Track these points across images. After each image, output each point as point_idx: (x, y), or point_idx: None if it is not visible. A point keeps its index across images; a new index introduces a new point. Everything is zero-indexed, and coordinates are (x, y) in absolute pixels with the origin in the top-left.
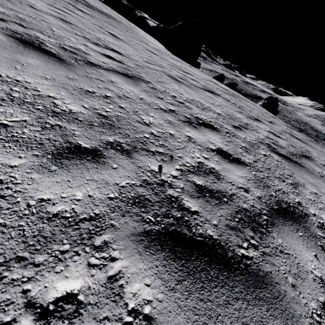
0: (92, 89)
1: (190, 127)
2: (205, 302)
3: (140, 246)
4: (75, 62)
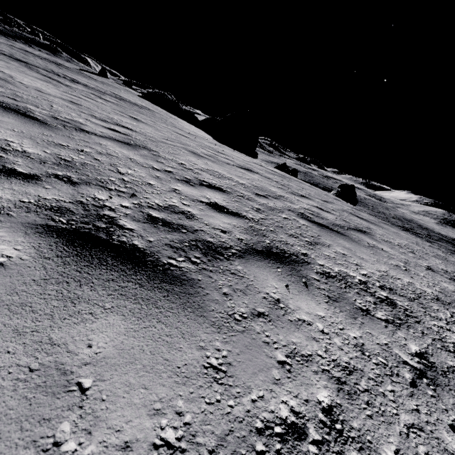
0: (68, 144)
1: (185, 184)
2: (81, 273)
3: (31, 230)
4: (62, 127)
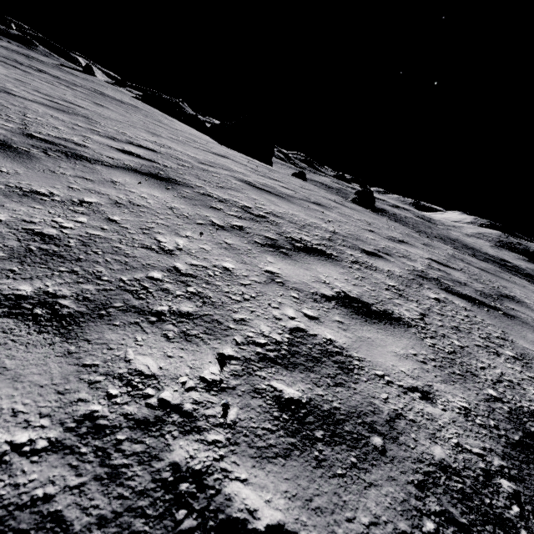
0: None
1: (105, 138)
2: None
3: None
4: None
